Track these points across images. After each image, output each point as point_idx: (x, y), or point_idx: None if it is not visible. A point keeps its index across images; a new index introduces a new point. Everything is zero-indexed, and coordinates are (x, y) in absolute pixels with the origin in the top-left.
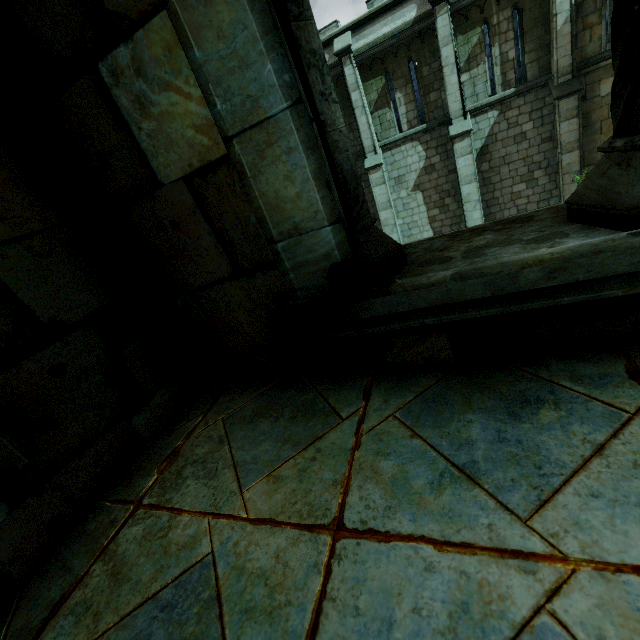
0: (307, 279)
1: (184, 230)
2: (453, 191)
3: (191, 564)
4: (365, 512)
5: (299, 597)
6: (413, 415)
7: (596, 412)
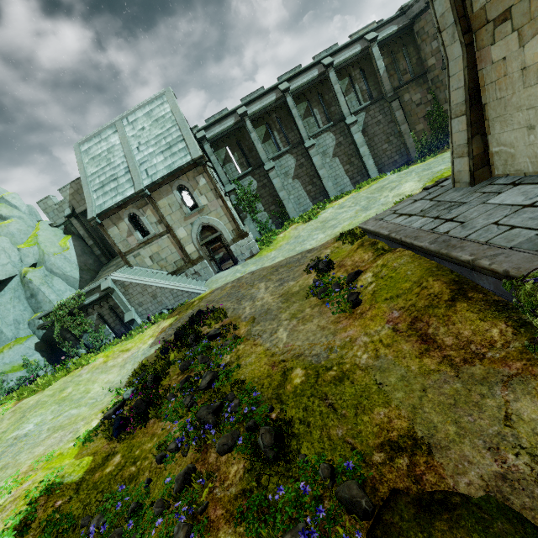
0: None
1: None
2: (354, 154)
3: None
4: None
5: None
6: None
7: None
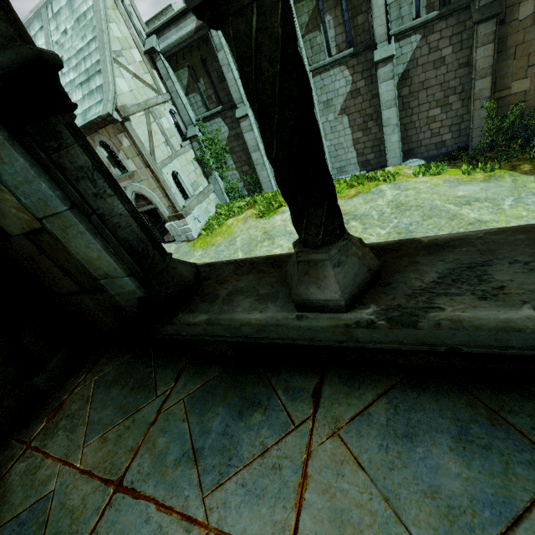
0: (128, 302)
1: (39, 262)
2: (375, 115)
3: (41, 496)
4: (136, 475)
5: (83, 528)
6: (193, 401)
7: (280, 421)
